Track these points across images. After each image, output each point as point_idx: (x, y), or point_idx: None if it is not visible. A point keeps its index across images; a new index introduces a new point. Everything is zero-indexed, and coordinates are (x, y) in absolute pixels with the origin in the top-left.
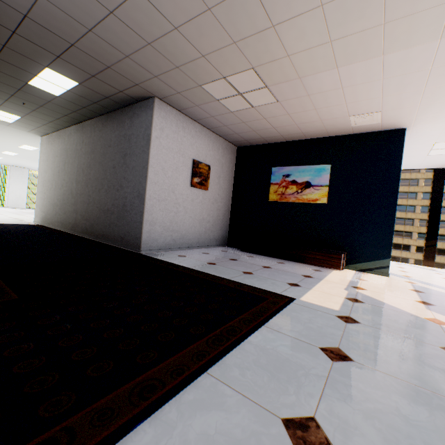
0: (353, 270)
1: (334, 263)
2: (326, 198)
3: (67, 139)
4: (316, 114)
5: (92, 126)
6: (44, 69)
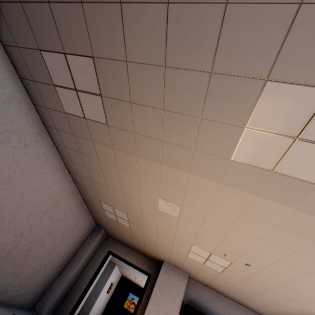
0: None
1: None
2: None
3: None
4: None
5: None
6: None
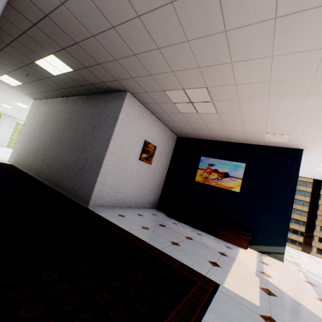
0: (255, 251)
1: (241, 242)
2: (239, 188)
3: (52, 106)
4: (242, 127)
5: (74, 101)
6: (50, 55)
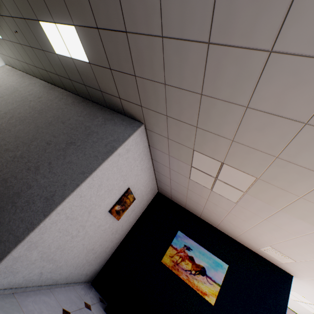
0: None
1: None
2: (215, 298)
3: (26, 83)
4: (249, 227)
5: (61, 94)
6: (70, 24)
